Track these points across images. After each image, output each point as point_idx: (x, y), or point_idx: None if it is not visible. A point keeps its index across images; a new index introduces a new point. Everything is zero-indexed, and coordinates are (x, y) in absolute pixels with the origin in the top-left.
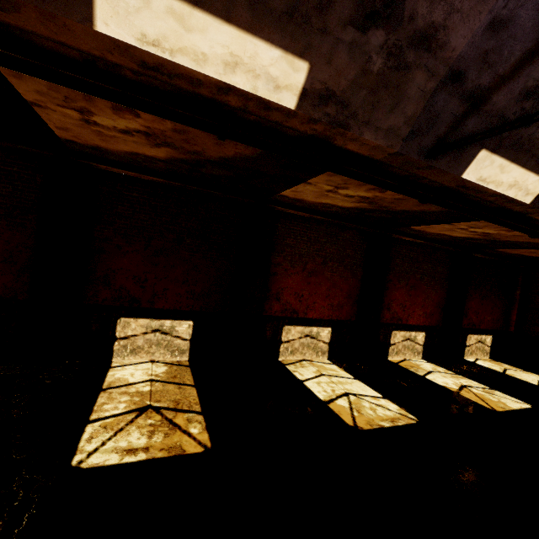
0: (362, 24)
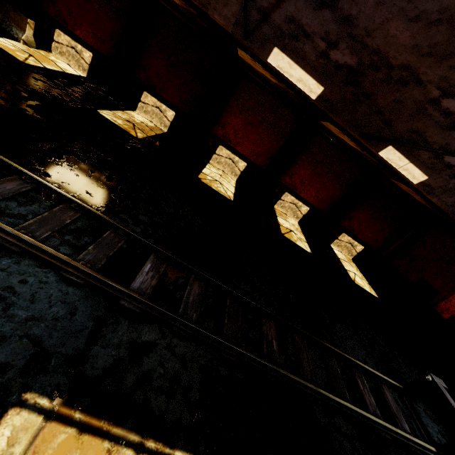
0: None
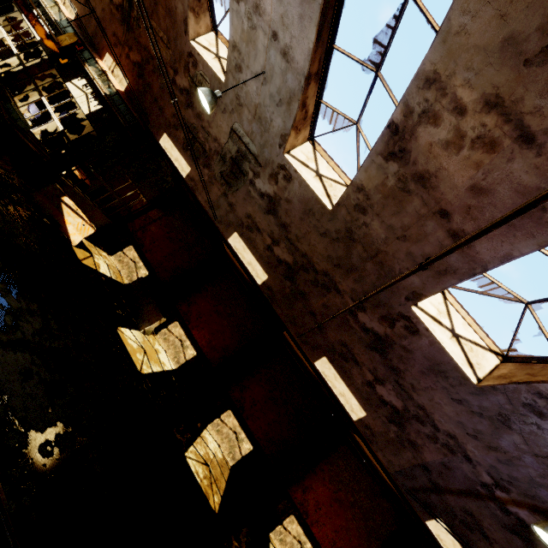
0: (390, 420)
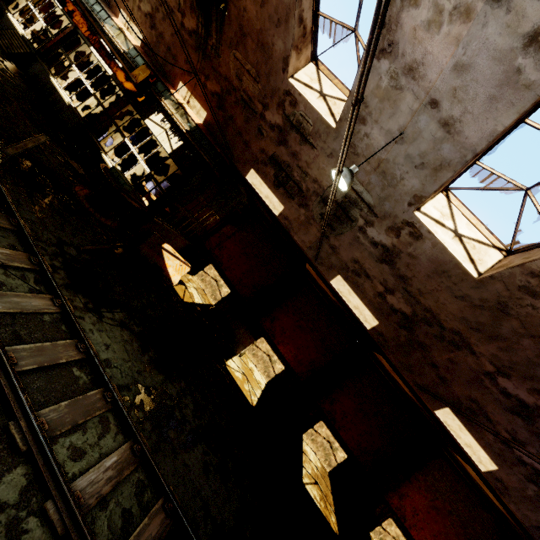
0: (528, 479)
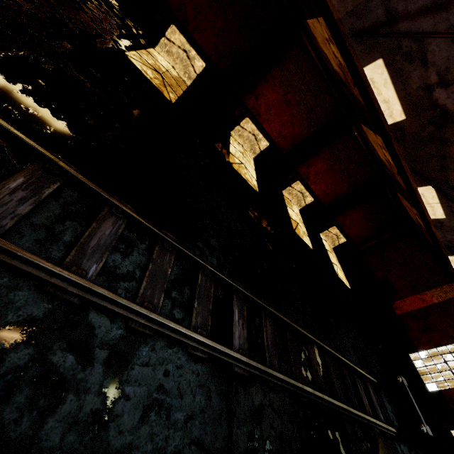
0: None
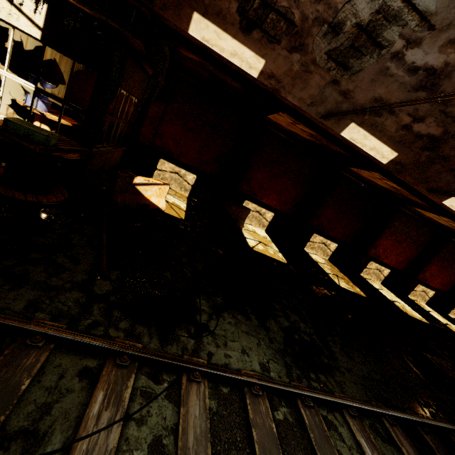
0: None
